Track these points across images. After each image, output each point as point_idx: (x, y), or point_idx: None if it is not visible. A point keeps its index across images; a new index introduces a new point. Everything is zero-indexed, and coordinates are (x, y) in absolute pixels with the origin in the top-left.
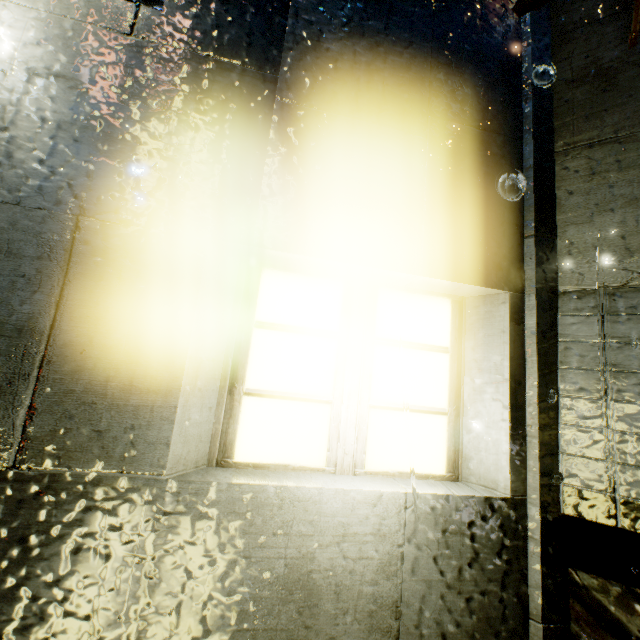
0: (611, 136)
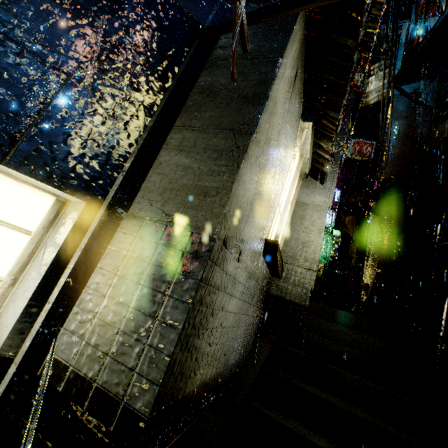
0: (199, 127)
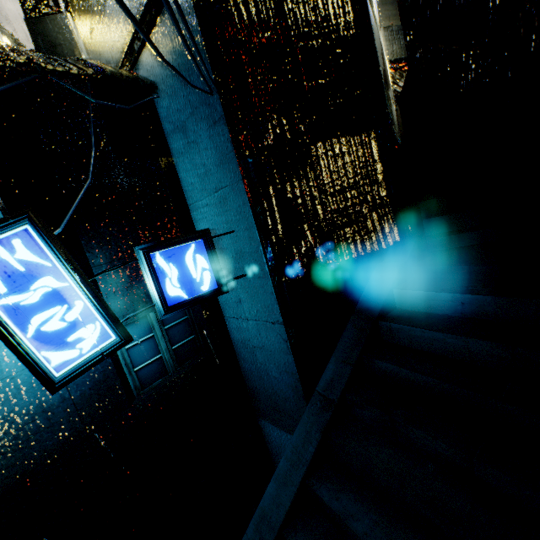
0: None
